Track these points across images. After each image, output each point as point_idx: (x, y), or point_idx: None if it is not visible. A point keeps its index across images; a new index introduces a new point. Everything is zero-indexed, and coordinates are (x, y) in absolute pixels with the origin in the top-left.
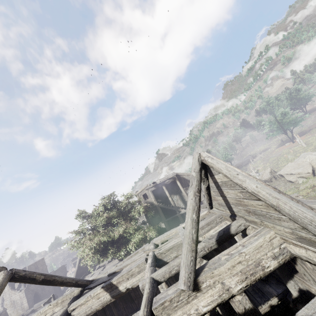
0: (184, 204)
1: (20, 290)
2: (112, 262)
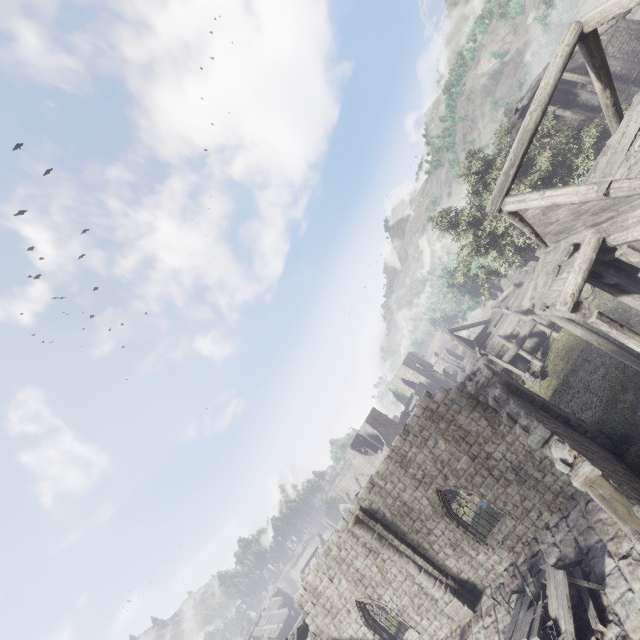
0: (597, 113)
1: (381, 449)
2: (518, 297)
